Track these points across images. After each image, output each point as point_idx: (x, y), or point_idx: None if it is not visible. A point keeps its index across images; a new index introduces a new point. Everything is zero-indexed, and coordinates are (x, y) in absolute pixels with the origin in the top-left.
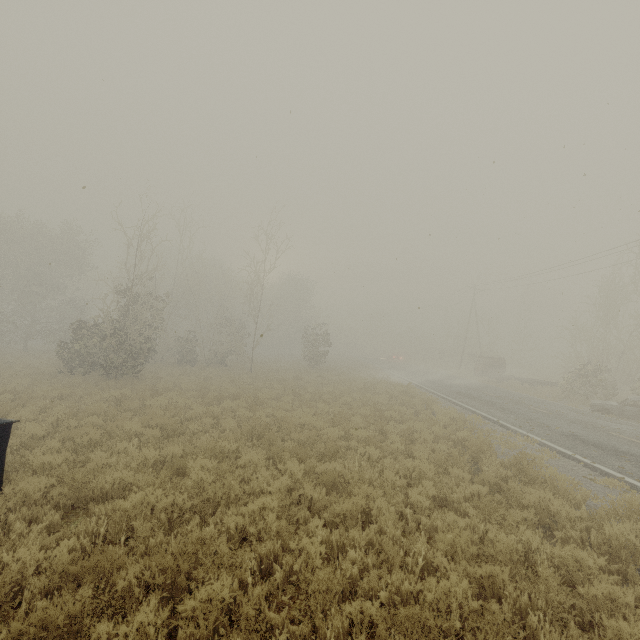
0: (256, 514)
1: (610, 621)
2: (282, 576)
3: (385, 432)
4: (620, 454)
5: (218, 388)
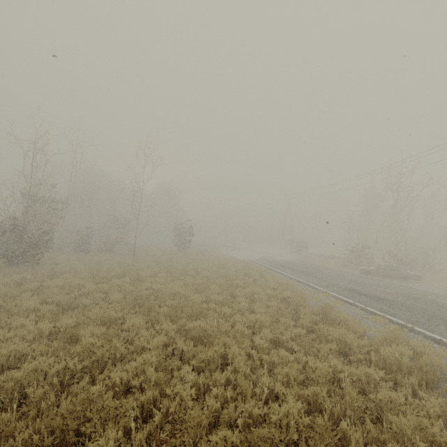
0: (138, 369)
1: (393, 417)
2: (160, 418)
3: (234, 295)
4: (380, 300)
5: (107, 269)
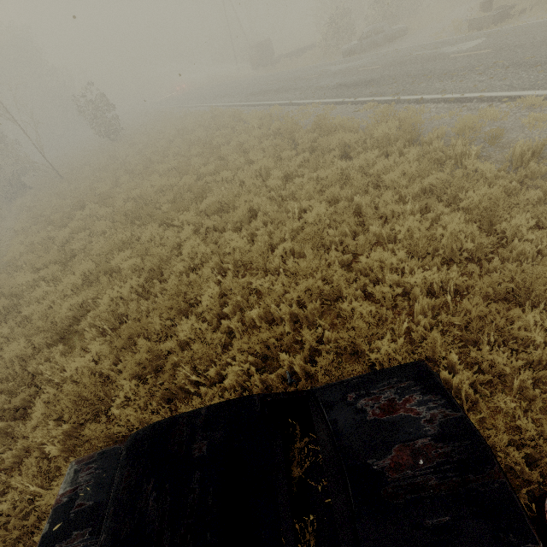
0: (191, 254)
1: (386, 176)
2: (232, 267)
3: (223, 157)
4: (368, 83)
5: (53, 209)
